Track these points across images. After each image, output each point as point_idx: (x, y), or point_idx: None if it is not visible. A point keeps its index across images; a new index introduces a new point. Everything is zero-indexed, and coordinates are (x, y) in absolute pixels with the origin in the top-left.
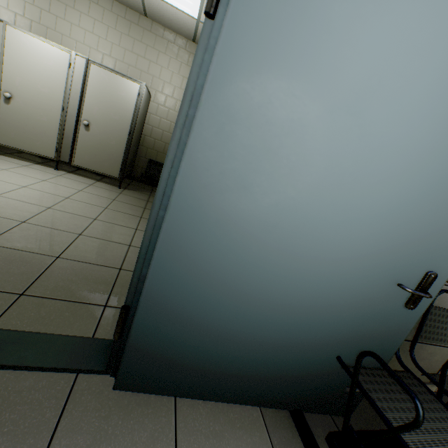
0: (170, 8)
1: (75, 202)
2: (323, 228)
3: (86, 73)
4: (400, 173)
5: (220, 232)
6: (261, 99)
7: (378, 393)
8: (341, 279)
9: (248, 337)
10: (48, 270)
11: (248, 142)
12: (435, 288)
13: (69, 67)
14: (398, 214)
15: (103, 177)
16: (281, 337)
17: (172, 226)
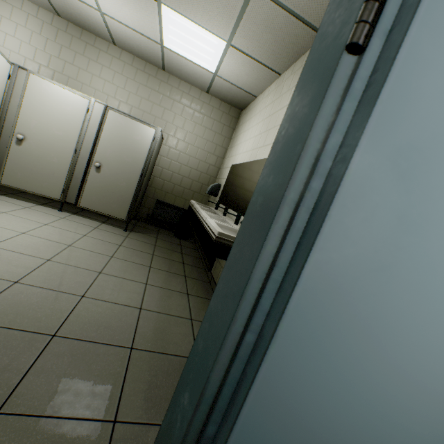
0: (189, 63)
1: (79, 251)
2: None
3: (103, 118)
4: None
5: (349, 372)
6: (437, 168)
7: None
8: None
9: None
10: (39, 360)
11: (410, 232)
12: None
13: (87, 112)
14: None
15: (109, 218)
16: None
17: (276, 368)
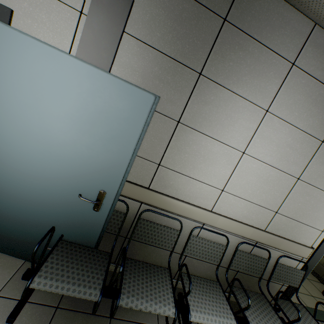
0: None
1: None
2: (33, 160)
3: None
4: (66, 136)
5: None
6: None
7: (62, 252)
8: (51, 188)
9: (7, 214)
10: None
11: None
12: (109, 200)
13: None
14: (72, 157)
15: None
16: (25, 217)
17: None
